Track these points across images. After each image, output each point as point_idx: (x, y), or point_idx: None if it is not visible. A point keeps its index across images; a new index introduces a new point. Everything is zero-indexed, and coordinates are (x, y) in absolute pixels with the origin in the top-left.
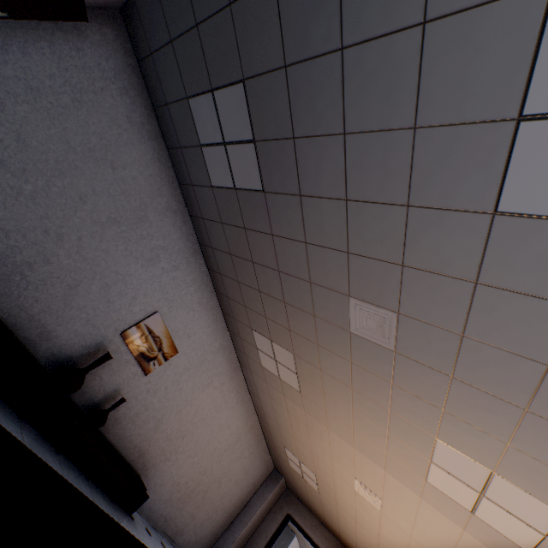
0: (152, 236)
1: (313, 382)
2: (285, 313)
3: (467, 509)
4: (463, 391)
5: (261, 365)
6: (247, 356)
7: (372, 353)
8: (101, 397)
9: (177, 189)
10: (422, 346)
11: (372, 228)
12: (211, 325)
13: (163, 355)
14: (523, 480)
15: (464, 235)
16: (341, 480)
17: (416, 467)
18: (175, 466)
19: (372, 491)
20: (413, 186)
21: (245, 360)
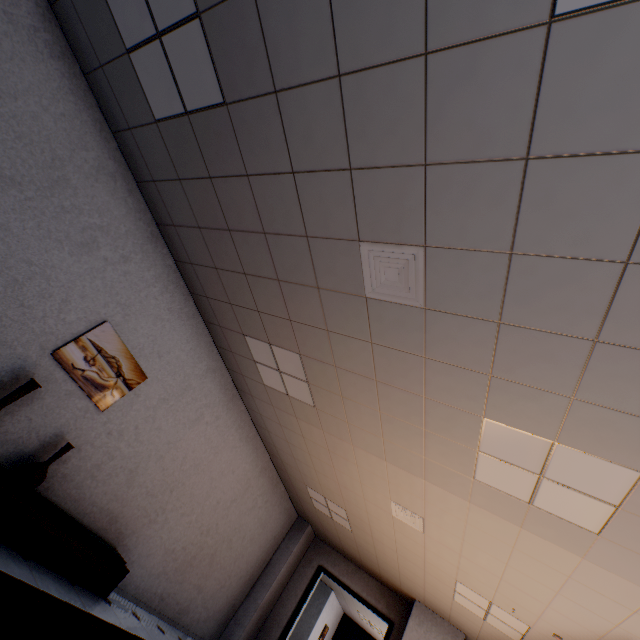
0: (81, 210)
1: (329, 387)
2: (282, 297)
3: (525, 500)
4: (515, 339)
5: (263, 383)
6: (244, 377)
7: (397, 320)
8: (34, 447)
9: (111, 141)
10: (459, 288)
11: (379, 114)
12: (190, 341)
13: (126, 383)
14: (591, 442)
15: (508, 80)
16: (375, 509)
17: (462, 464)
18: (165, 529)
19: (412, 511)
20: (431, 13)
21: (243, 384)
